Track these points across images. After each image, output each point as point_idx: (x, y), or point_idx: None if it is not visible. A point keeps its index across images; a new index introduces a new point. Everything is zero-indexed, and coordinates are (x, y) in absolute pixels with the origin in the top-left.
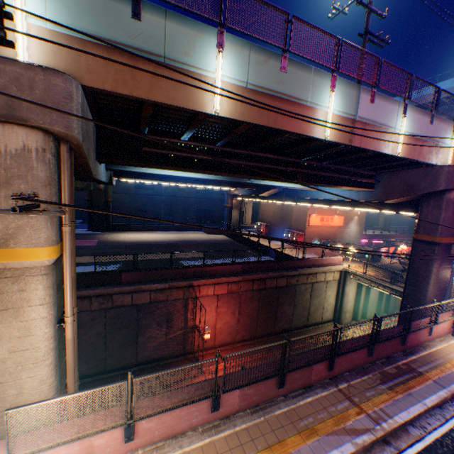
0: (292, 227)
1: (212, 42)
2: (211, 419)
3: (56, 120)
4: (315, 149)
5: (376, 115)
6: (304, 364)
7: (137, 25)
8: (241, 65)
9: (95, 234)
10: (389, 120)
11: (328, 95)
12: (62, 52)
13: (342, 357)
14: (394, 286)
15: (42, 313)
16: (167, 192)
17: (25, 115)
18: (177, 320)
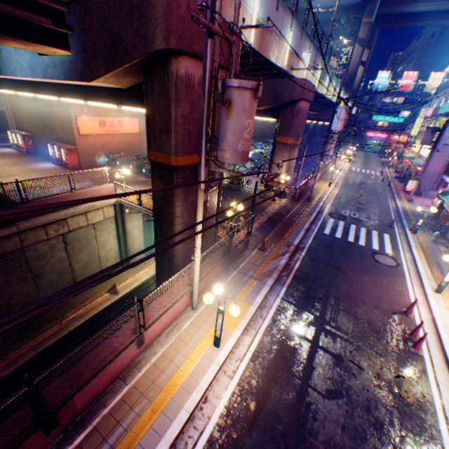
0: (61, 138)
1: None
2: None
3: None
4: None
5: None
6: None
7: None
8: None
9: None
10: None
11: None
12: None
13: None
14: None
15: None
16: None
17: None
18: None
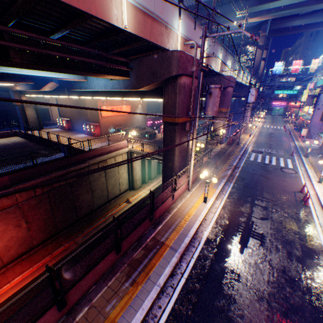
0: (90, 120)
1: None
2: None
3: None
4: (4, 1)
5: None
6: None
7: None
8: None
9: None
10: None
11: None
12: None
13: (81, 281)
14: (161, 157)
15: None
16: None
17: None
18: None
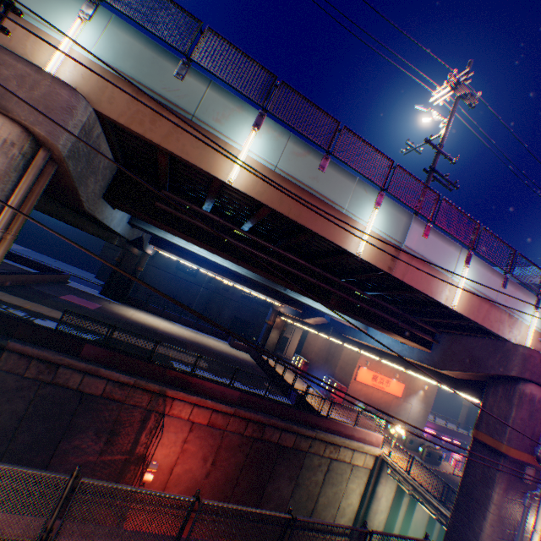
0: (335, 374)
1: (250, 120)
2: None
3: (41, 122)
4: (354, 269)
5: (429, 252)
6: None
7: (178, 83)
8: (275, 149)
9: (104, 299)
10: (445, 263)
11: (370, 210)
12: (93, 79)
13: None
14: (445, 509)
15: None
16: (209, 285)
17: (12, 107)
18: (125, 436)
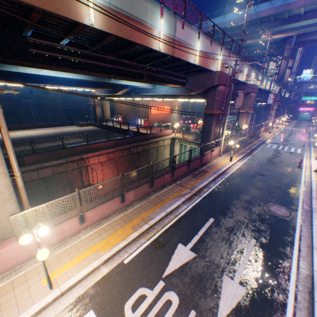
0: (141, 116)
1: None
2: (122, 207)
3: None
4: (154, 58)
5: (185, 38)
6: (161, 175)
7: None
8: None
9: None
10: (191, 42)
11: (159, 20)
12: None
13: (177, 171)
14: (197, 142)
15: None
16: (32, 95)
17: None
18: (77, 183)
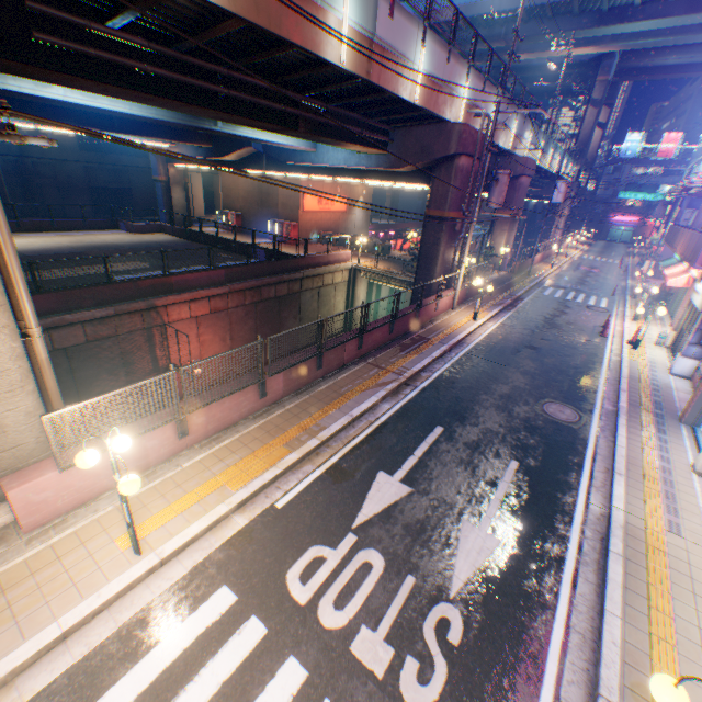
0: (280, 215)
1: None
2: (260, 408)
3: None
4: (323, 80)
5: (396, 39)
6: (339, 343)
7: None
8: None
9: None
10: (408, 50)
11: None
12: None
13: (369, 337)
14: (406, 278)
15: (0, 321)
16: (3, 147)
17: None
18: (142, 362)
